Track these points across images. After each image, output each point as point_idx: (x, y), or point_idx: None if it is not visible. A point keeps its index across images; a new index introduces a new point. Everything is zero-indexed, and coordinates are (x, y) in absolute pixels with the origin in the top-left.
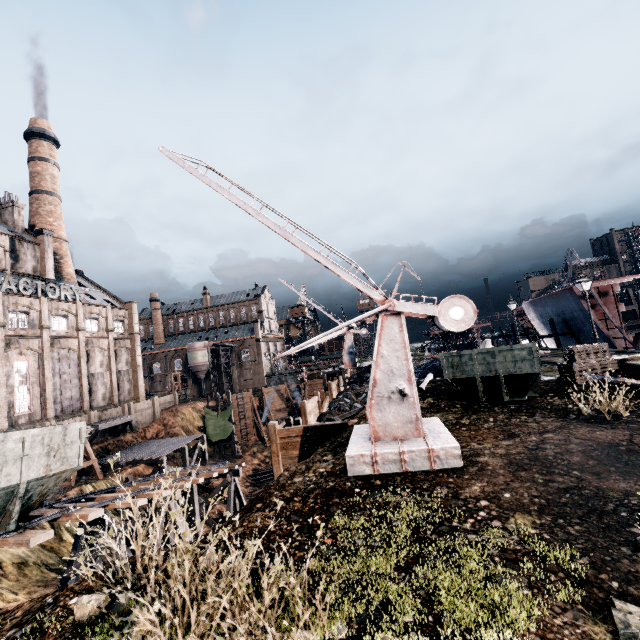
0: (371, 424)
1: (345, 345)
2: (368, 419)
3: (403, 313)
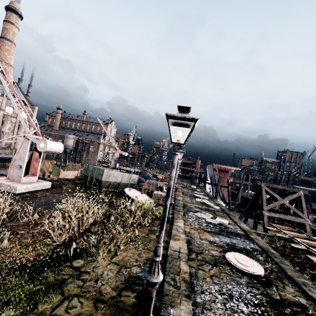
0: (8, 173)
1: (114, 156)
2: (8, 171)
3: (30, 139)
